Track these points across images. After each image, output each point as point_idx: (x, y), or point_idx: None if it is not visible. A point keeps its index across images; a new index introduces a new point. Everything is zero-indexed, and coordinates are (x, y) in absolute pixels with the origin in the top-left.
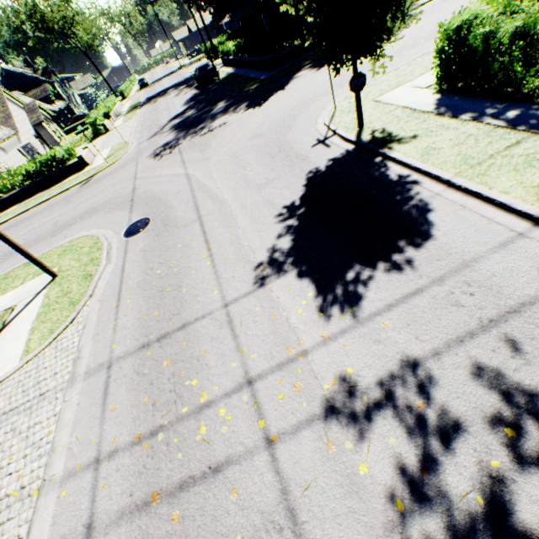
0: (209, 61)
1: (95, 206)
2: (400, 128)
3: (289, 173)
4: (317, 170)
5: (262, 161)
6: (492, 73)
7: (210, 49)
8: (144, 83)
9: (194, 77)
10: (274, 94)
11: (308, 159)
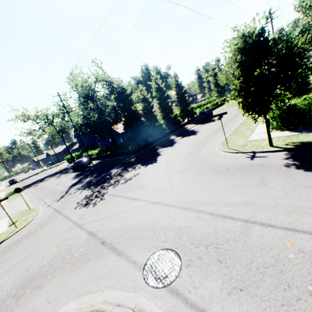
0: (67, 163)
1: (35, 271)
2: (300, 139)
3: (268, 171)
4: (290, 164)
5: (223, 174)
6: None
7: (71, 157)
8: (14, 181)
9: (72, 167)
10: (157, 157)
11: (265, 163)
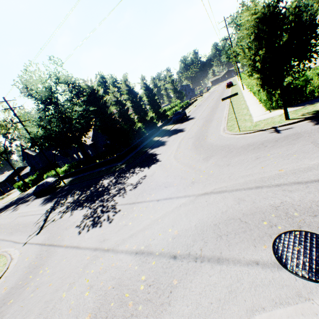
0: (19, 193)
1: None
2: (311, 109)
3: (311, 136)
4: None
5: (263, 150)
6: (314, 89)
7: (23, 184)
8: None
9: (34, 192)
10: (156, 157)
11: (299, 132)
